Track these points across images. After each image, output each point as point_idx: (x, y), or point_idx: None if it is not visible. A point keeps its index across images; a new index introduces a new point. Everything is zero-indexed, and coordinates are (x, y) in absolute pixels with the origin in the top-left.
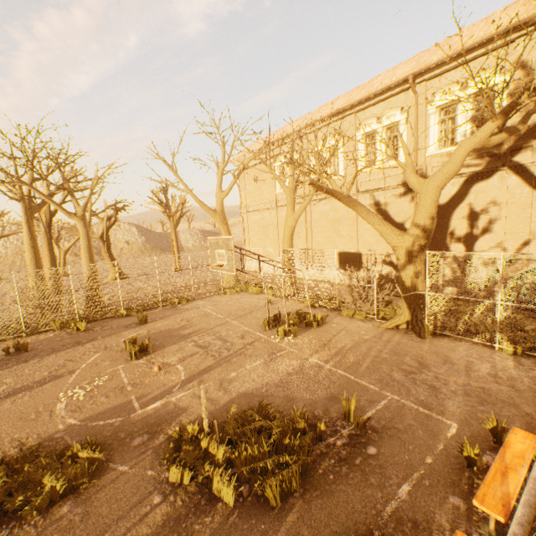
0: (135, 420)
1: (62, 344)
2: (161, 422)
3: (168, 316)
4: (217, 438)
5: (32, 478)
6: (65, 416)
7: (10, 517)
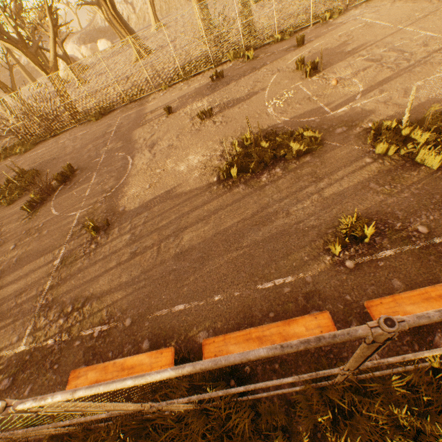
0: (330, 119)
1: (243, 71)
2: (353, 120)
3: (323, 35)
4: (424, 127)
5: (281, 144)
6: (277, 116)
7: (279, 160)
